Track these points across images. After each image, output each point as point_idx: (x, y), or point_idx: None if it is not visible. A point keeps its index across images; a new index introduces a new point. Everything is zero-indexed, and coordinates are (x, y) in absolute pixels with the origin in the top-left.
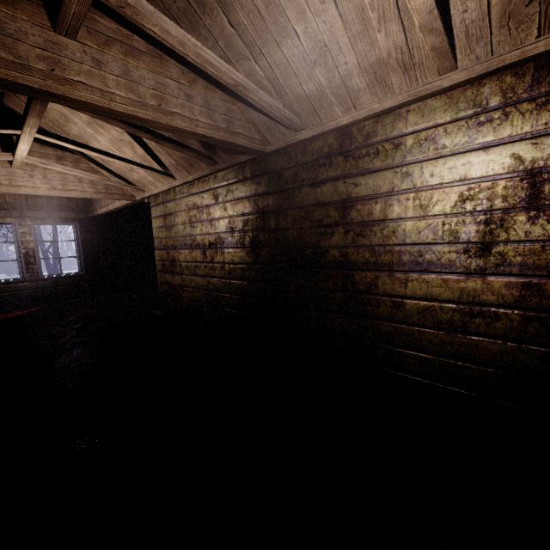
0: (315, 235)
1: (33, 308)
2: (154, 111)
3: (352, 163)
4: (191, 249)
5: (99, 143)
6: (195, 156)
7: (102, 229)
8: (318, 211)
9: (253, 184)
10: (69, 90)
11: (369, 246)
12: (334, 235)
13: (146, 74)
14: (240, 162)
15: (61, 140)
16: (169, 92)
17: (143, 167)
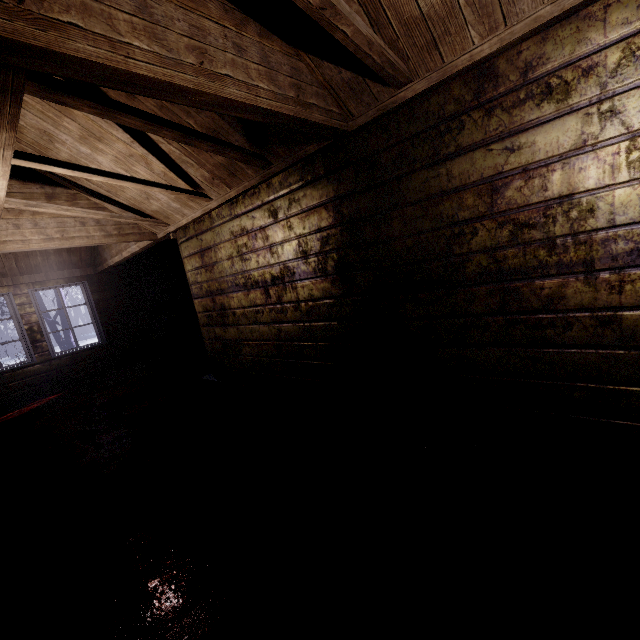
0: (444, 238)
1: (51, 395)
2: (194, 73)
3: (502, 117)
4: (246, 290)
5: (99, 166)
6: (241, 158)
7: (117, 284)
8: (445, 203)
9: (329, 184)
10: (56, 40)
11: (543, 240)
12: (478, 234)
13: (173, 11)
14: (306, 156)
15: (50, 164)
16: (211, 42)
17: (166, 188)
